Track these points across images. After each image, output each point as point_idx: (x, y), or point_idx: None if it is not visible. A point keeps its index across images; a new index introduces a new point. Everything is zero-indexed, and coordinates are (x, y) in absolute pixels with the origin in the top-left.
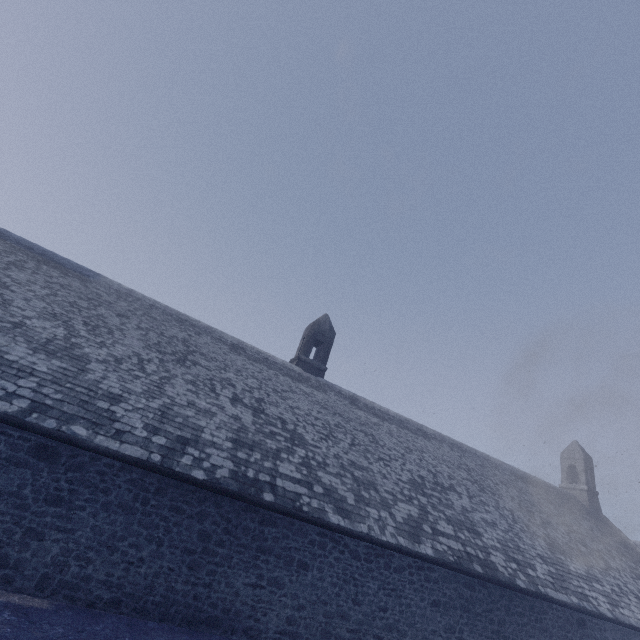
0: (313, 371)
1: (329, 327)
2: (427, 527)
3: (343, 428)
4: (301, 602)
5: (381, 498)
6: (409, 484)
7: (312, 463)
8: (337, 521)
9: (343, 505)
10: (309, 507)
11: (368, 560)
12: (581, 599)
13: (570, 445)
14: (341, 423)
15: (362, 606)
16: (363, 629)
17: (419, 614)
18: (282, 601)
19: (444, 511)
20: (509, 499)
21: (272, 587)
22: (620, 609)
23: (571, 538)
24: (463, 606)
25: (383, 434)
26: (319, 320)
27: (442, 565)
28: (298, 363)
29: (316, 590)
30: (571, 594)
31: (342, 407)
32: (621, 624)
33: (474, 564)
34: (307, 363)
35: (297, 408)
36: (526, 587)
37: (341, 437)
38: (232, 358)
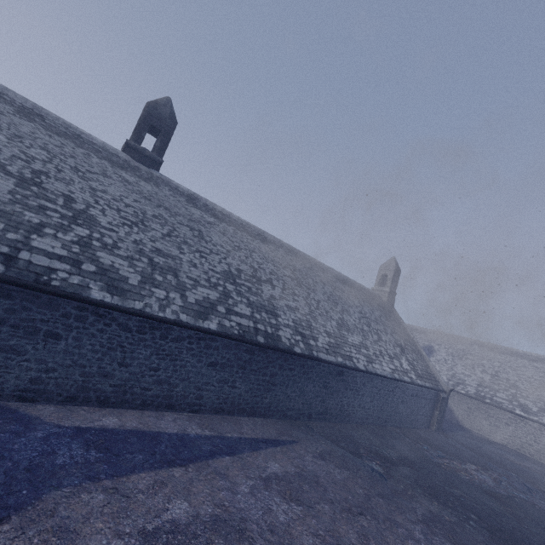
0: (145, 161)
1: (169, 113)
2: (222, 308)
3: (163, 220)
4: (51, 366)
5: (178, 282)
6: (221, 274)
7: (94, 244)
8: (101, 297)
9: (119, 284)
10: (63, 282)
11: (141, 332)
12: (346, 359)
13: (389, 260)
14: (163, 215)
15: (130, 368)
16: (129, 384)
17: (194, 372)
18: (23, 365)
19: (249, 297)
20: (321, 293)
21: (8, 354)
22: (373, 364)
23: (360, 321)
24: (240, 365)
25: (214, 232)
26: (156, 102)
27: (224, 337)
28: (125, 149)
29: (71, 356)
30: (339, 356)
31: (174, 202)
32: (369, 373)
33: (258, 336)
34: (137, 151)
35: (103, 192)
36: (301, 352)
37: (155, 227)
38: (13, 121)
